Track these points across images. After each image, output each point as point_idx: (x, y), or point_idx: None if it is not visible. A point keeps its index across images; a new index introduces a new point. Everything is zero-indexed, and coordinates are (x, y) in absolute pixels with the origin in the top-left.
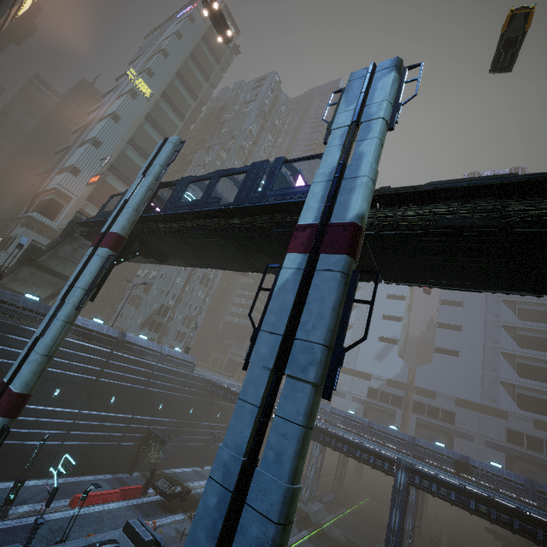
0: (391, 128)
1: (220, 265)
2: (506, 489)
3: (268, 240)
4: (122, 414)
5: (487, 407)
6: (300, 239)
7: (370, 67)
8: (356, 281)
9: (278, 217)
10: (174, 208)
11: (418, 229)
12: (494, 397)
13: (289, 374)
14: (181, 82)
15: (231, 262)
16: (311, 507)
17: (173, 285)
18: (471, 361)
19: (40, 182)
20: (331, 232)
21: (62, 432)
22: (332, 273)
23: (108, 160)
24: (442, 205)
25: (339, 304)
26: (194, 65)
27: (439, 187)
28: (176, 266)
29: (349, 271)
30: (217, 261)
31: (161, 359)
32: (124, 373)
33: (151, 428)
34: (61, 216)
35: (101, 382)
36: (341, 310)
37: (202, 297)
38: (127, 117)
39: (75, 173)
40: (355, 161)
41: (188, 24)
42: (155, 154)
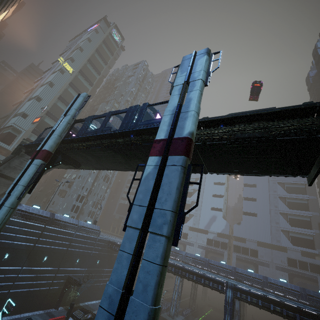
0: (206, 85)
1: (113, 167)
2: (290, 295)
3: (140, 151)
4: (51, 268)
5: (275, 245)
6: (157, 148)
7: (193, 53)
8: (190, 171)
9: (145, 137)
10: (83, 134)
11: (225, 140)
12: (278, 239)
13: (151, 231)
14: (91, 65)
15: (119, 165)
16: (176, 319)
17: (86, 182)
18: (263, 218)
19: (2, 122)
20: (174, 142)
21: (9, 284)
22: (175, 167)
23: (46, 108)
24: (237, 126)
25: (181, 185)
26: (98, 56)
27: (234, 116)
28: (88, 170)
29: (185, 165)
30: (111, 165)
31: (78, 229)
32: (53, 240)
33: (71, 275)
34: (15, 142)
35: (37, 247)
36: (182, 189)
37: (105, 188)
38: (58, 84)
39: (24, 117)
40: (187, 102)
41: (94, 34)
42: (72, 103)
